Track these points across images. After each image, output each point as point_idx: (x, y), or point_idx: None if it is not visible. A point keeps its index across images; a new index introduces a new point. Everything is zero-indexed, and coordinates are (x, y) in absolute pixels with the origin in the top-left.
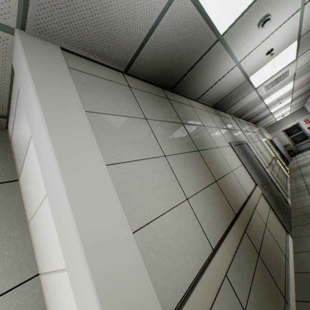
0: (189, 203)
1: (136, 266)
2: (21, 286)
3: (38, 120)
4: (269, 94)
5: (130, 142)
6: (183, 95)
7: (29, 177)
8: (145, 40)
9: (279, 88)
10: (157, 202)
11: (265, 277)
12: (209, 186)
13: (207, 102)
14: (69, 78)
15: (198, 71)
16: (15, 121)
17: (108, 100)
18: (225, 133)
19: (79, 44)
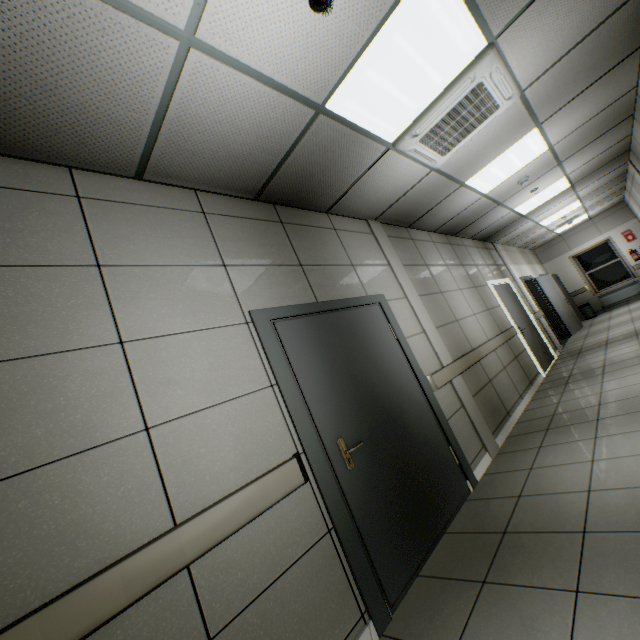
0: None
1: None
2: None
3: None
4: (468, 164)
5: None
6: (28, 157)
7: None
8: None
9: (497, 149)
10: None
11: None
12: None
13: (208, 186)
14: None
15: None
16: None
17: None
18: (265, 282)
19: None
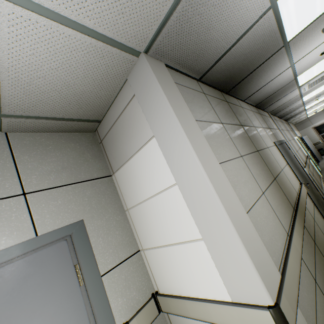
0: (265, 196)
1: (256, 237)
2: (131, 257)
3: (173, 129)
4: (309, 91)
5: (221, 145)
6: (235, 96)
7: (136, 172)
8: (225, 52)
9: (321, 85)
10: (249, 194)
11: (322, 260)
12: (272, 183)
13: (251, 102)
14: (178, 92)
15: (256, 74)
16: (116, 126)
17: (198, 108)
18: (269, 133)
19: (178, 60)
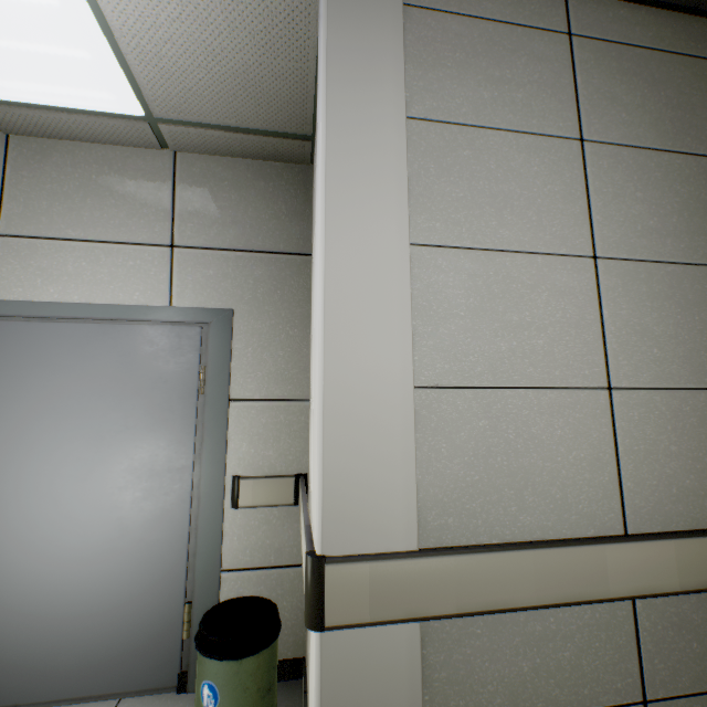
0: (610, 401)
1: (398, 438)
2: (288, 402)
3: (319, 138)
4: None
5: (495, 203)
6: None
7: None
8: None
9: None
10: (505, 358)
11: None
12: None
13: None
14: (396, 36)
15: None
16: None
17: (478, 86)
18: None
19: None
